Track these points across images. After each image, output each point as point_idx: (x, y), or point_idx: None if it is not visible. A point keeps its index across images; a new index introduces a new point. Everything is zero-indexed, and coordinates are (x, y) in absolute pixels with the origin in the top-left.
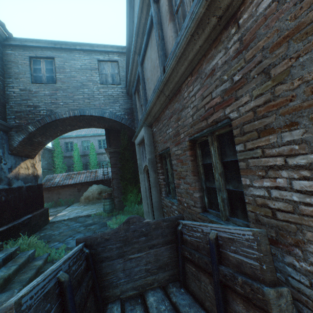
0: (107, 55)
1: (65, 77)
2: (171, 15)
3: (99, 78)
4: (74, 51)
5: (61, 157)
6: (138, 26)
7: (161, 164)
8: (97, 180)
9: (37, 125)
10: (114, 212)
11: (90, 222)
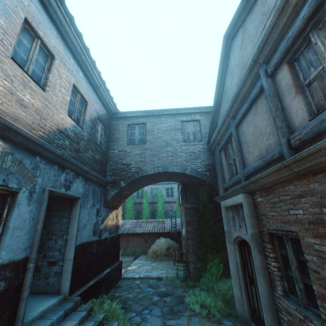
0: (190, 116)
1: (153, 138)
2: (298, 88)
3: (182, 137)
4: (162, 116)
5: (132, 203)
6: (236, 94)
7: (272, 245)
8: (164, 232)
9: (127, 181)
10: (189, 282)
11: (163, 290)
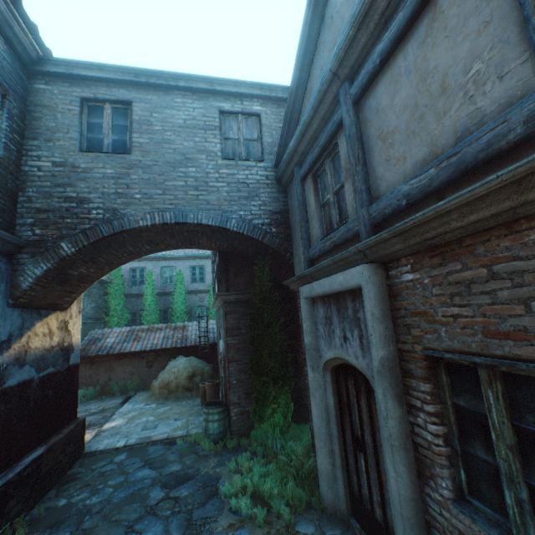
0: (240, 102)
1: (151, 141)
2: None
3: (220, 146)
4: (173, 91)
5: (121, 295)
6: None
7: (434, 386)
8: (185, 346)
9: (80, 241)
10: (229, 441)
11: (176, 468)
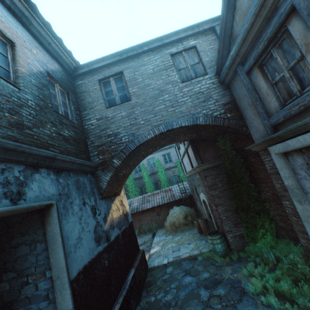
0: (180, 44)
1: (139, 88)
2: None
3: (177, 76)
4: (141, 55)
5: (132, 180)
6: None
7: None
8: (174, 200)
9: (121, 156)
10: (232, 255)
11: (207, 275)
